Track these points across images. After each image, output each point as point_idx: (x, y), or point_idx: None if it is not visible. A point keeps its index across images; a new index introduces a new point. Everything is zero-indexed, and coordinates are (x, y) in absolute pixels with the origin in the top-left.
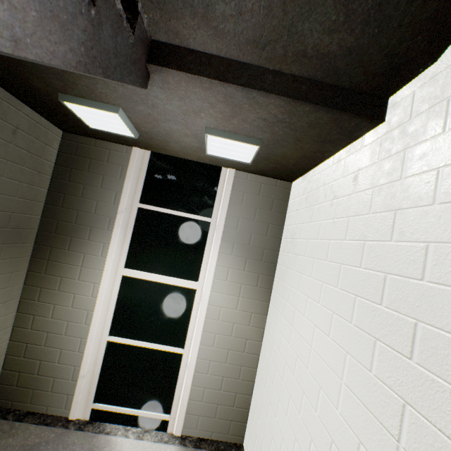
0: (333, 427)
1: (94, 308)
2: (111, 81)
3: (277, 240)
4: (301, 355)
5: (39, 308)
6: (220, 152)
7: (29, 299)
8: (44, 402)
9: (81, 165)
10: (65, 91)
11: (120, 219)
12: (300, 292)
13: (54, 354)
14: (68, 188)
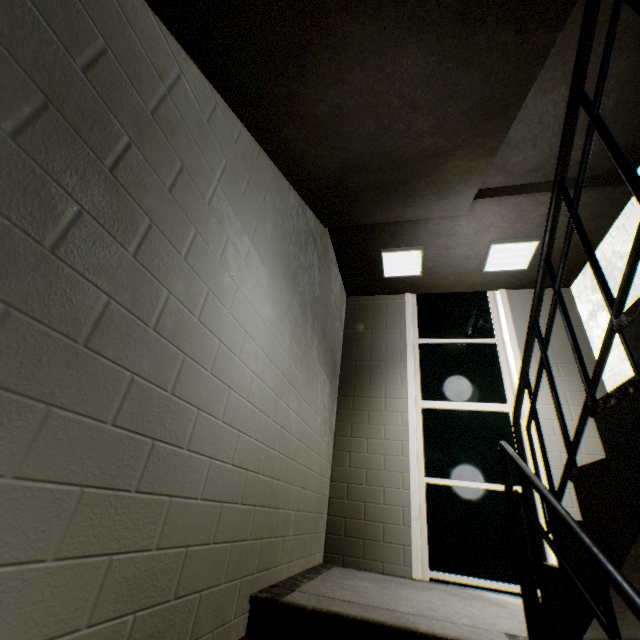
0: None
1: (406, 437)
2: (431, 223)
3: (584, 340)
4: None
5: (352, 444)
6: (498, 264)
7: (342, 436)
8: (377, 555)
9: (365, 316)
10: (387, 246)
11: (410, 350)
12: None
13: (377, 494)
14: (358, 335)
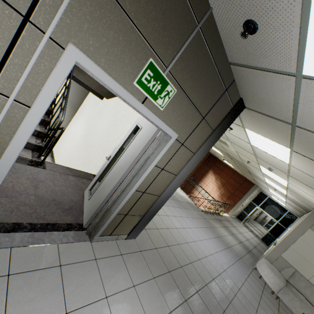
0: (76, 140)
1: None
2: None
3: (81, 104)
4: (75, 131)
5: None
6: None
7: None
8: None
9: None
10: None
11: None
12: (80, 120)
13: None
14: None
